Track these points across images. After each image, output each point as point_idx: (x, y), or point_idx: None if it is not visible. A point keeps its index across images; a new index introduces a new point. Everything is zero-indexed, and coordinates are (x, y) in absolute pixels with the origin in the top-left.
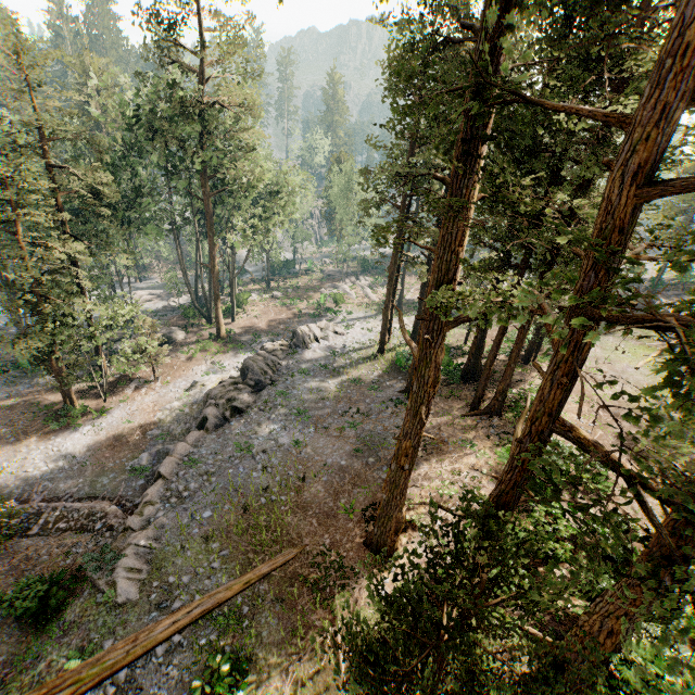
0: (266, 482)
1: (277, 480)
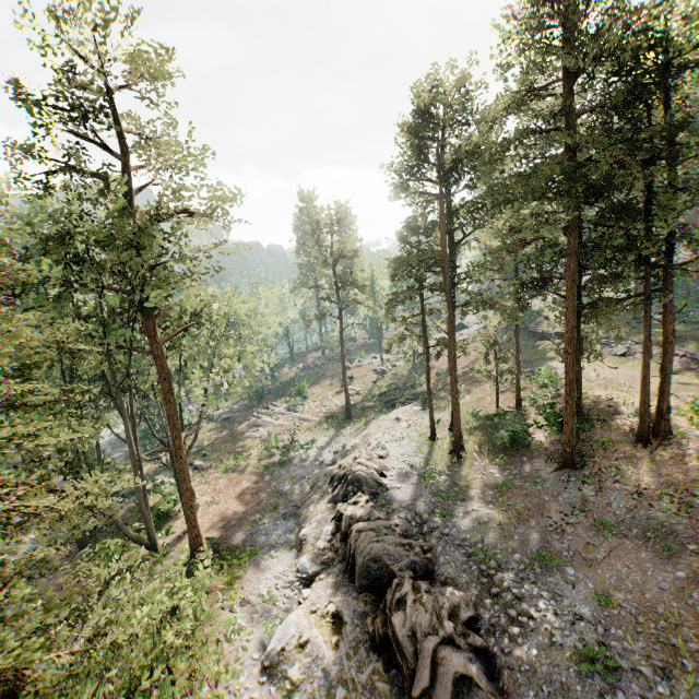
0: (689, 684)
1: (691, 666)
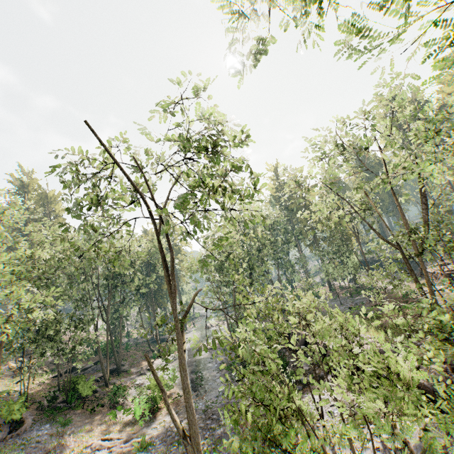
0: None
1: None
